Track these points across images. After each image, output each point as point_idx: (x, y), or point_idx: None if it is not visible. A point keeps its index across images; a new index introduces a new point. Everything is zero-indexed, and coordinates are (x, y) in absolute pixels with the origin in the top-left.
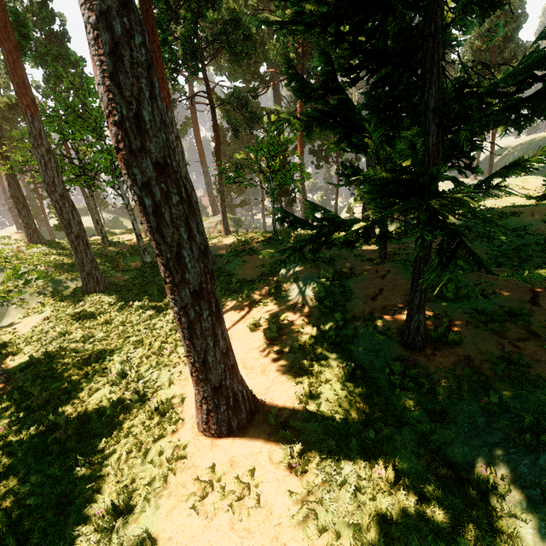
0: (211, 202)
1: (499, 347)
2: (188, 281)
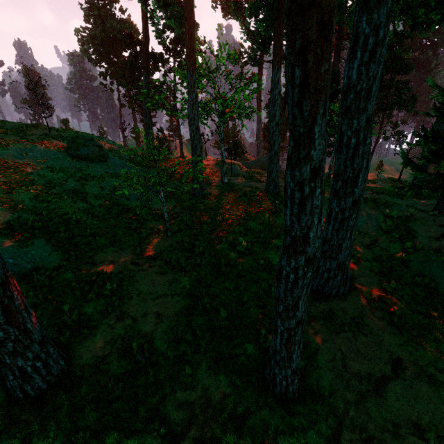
0: (257, 144)
1: None
2: (354, 193)
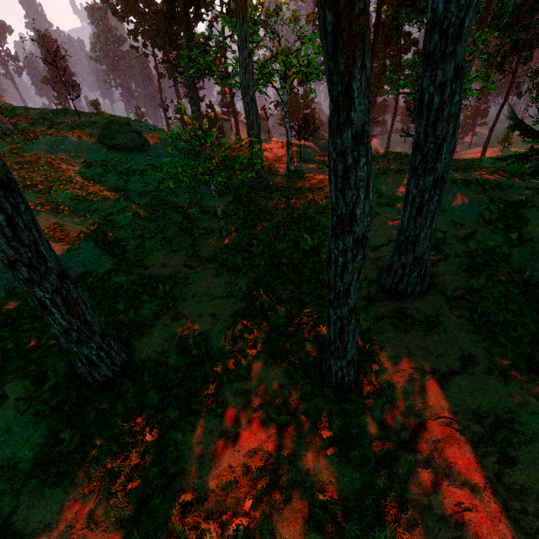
0: None
1: None
2: (436, 170)
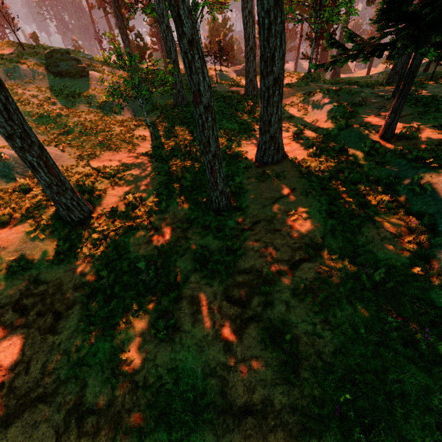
0: None
1: (439, 141)
2: (273, 72)
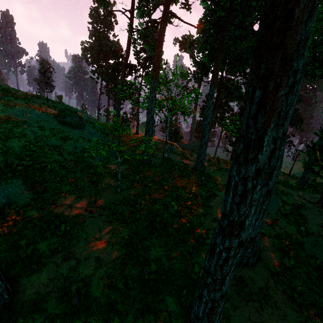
0: (191, 133)
1: None
2: (268, 185)
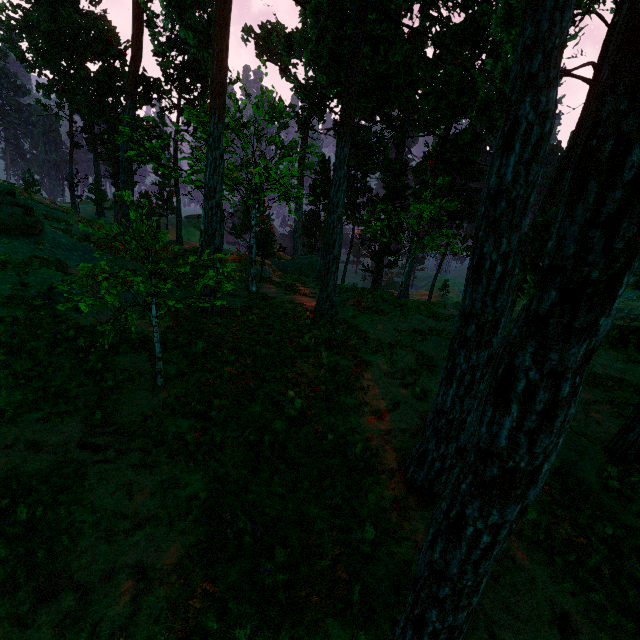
0: (295, 239)
1: None
2: (491, 345)
